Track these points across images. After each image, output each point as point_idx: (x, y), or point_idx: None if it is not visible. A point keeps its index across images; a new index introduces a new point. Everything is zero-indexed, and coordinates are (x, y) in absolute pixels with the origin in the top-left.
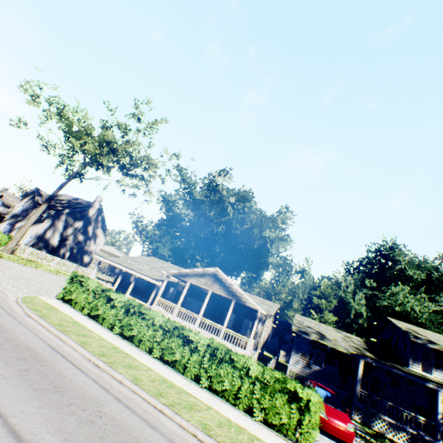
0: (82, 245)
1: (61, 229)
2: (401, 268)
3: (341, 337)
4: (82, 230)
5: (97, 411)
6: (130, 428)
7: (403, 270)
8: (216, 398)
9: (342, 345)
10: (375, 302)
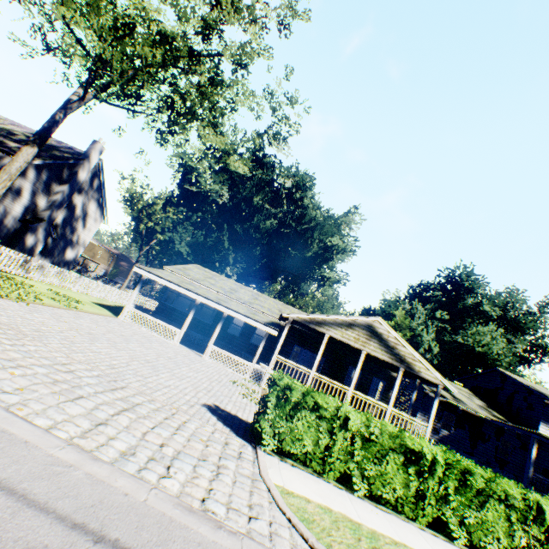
0: (62, 230)
1: (26, 197)
2: (478, 303)
3: (460, 392)
4: (64, 204)
5: None
6: None
7: (478, 305)
8: None
9: (476, 408)
10: (441, 336)
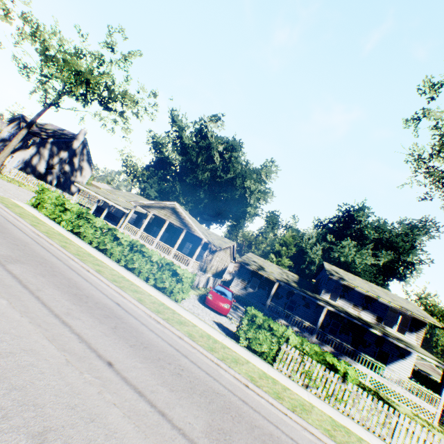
0: (68, 175)
1: (47, 157)
2: (359, 228)
3: (279, 272)
4: (68, 161)
5: (24, 244)
6: (43, 254)
7: (361, 230)
8: (127, 271)
9: (275, 276)
10: (331, 255)
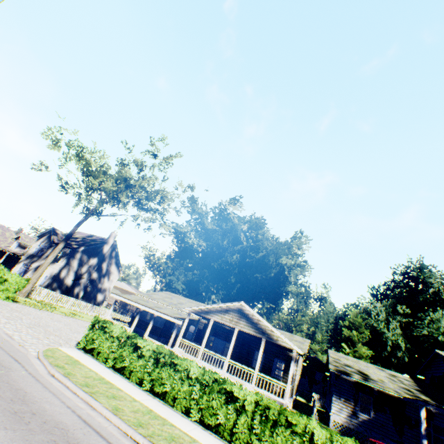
0: (95, 283)
1: (76, 267)
2: (435, 291)
3: (386, 376)
4: (96, 267)
5: None
6: None
7: (437, 294)
8: None
9: (391, 387)
10: (412, 331)
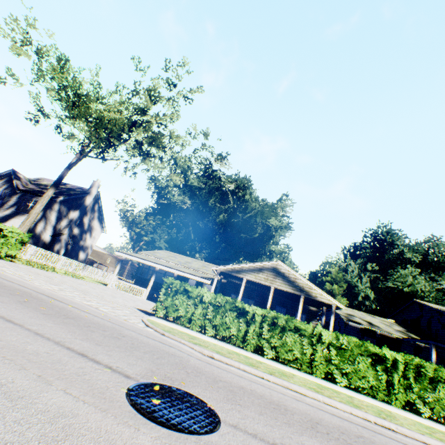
0: (76, 240)
1: (54, 221)
2: (400, 252)
3: (380, 322)
4: (77, 222)
5: None
6: None
7: (401, 254)
8: None
9: (391, 331)
10: (377, 284)
